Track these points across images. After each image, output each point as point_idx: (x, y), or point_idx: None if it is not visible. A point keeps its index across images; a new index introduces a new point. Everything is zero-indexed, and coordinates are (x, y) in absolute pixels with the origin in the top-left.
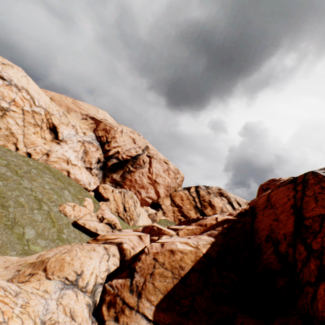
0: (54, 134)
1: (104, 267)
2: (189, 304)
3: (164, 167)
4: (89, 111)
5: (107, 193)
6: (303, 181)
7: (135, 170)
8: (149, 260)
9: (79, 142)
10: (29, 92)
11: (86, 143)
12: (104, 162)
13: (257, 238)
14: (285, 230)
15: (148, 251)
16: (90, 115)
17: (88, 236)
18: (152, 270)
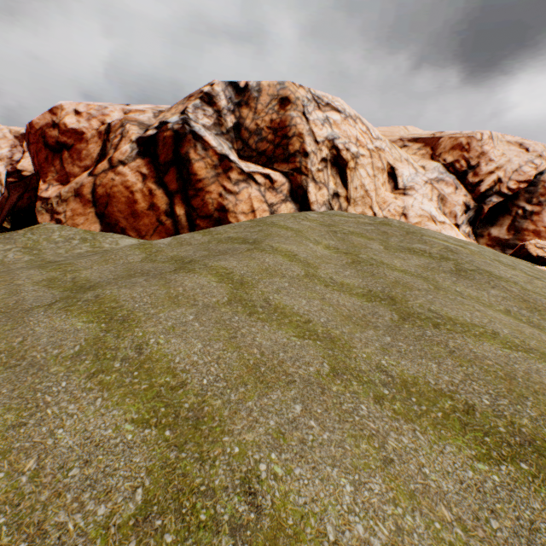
0: (392, 181)
1: None
2: None
3: None
4: (395, 134)
5: None
6: None
7: (538, 210)
8: None
9: (427, 185)
10: (361, 120)
11: (433, 183)
12: (476, 207)
13: None
14: None
15: None
16: (406, 137)
17: None
18: None
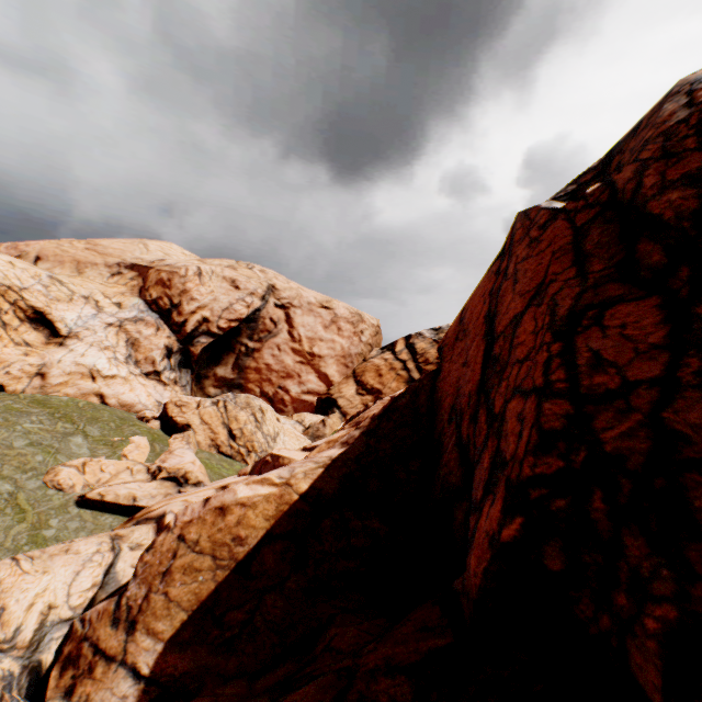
0: (46, 328)
1: (89, 582)
2: (243, 619)
3: (325, 318)
4: (127, 254)
5: (185, 413)
6: (510, 242)
7: (260, 346)
8: (169, 542)
9: (111, 328)
10: None
11: (127, 324)
12: (183, 350)
13: (439, 421)
14: (471, 384)
15: (174, 523)
16: (127, 262)
17: (117, 518)
18: (168, 564)
